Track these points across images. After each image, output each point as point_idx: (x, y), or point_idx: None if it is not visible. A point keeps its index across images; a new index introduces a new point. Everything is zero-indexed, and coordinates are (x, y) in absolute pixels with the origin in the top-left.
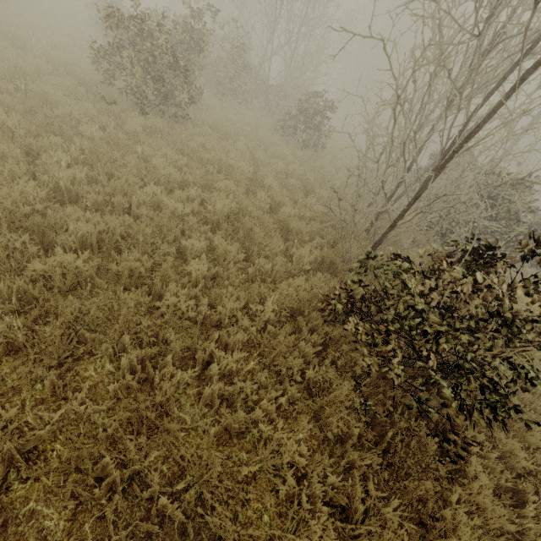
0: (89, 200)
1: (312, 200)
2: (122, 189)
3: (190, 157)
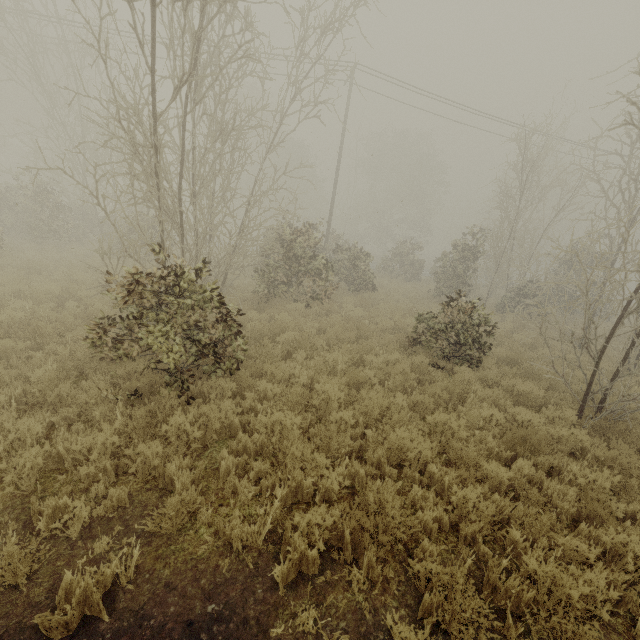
0: None
1: None
2: None
3: None
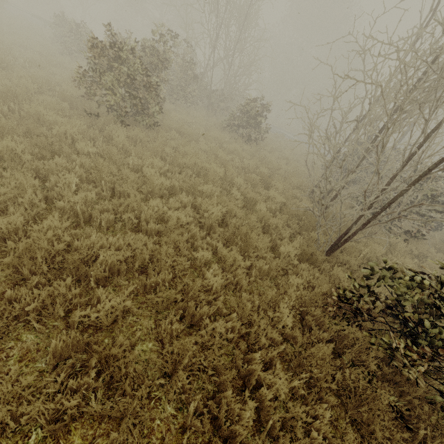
0: (101, 219)
1: (275, 194)
2: (130, 206)
3: (168, 161)
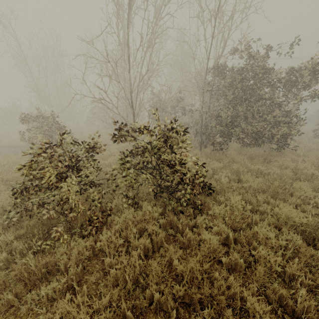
0: None
1: None
2: None
3: None
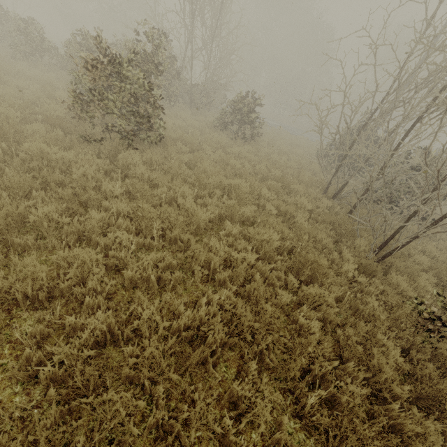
0: (172, 279)
1: (304, 201)
2: (198, 257)
3: (189, 183)
